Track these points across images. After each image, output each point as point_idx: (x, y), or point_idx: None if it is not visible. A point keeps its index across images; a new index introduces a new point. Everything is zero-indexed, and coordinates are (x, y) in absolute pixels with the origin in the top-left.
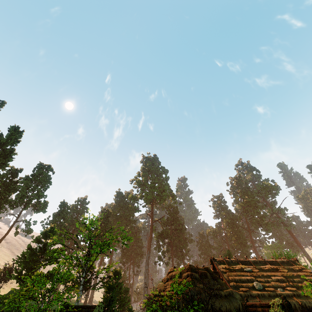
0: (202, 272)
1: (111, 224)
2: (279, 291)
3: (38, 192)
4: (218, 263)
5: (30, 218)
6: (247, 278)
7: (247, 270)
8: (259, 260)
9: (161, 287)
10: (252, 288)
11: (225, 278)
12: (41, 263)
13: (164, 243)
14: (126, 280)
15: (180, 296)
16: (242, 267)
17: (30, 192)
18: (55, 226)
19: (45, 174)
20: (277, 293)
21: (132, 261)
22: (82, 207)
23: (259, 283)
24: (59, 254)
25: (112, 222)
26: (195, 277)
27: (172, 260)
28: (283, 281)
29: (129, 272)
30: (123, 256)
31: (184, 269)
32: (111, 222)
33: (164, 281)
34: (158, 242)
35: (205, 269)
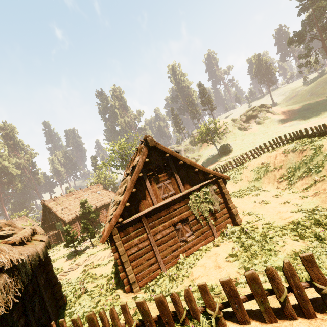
0: None
1: None
2: None
3: None
4: None
5: None
6: None
7: None
8: None
9: None
10: None
11: None
12: None
13: None
14: None
15: None
16: None
17: None
18: None
19: None
20: None
21: None
22: None
23: None
24: None
25: None
26: None
27: None
28: None
29: None
30: None
31: None
32: None
33: None
34: None
35: None
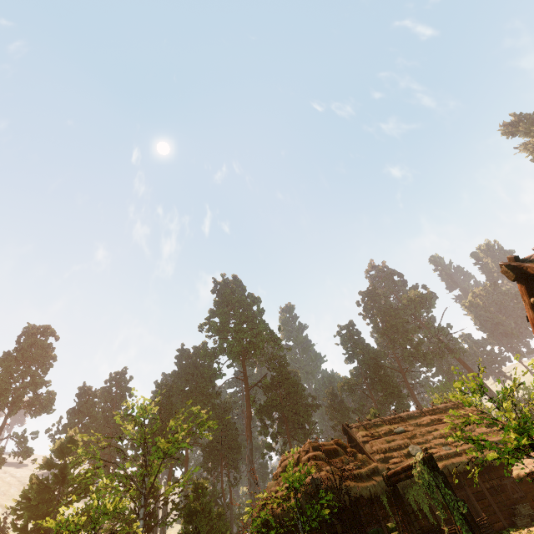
0: (329, 448)
1: (177, 408)
2: (444, 450)
3: (34, 378)
4: (355, 431)
5: (25, 429)
6: (399, 443)
7: (398, 431)
8: (414, 412)
9: (272, 488)
10: (407, 456)
11: (368, 451)
12: (60, 502)
13: (272, 420)
14: (220, 499)
15: (300, 492)
16: (391, 429)
17: (17, 381)
18: (77, 432)
19: (41, 344)
20: (442, 454)
21: (225, 463)
22: (120, 389)
23: (416, 447)
24: (92, 478)
25: (179, 403)
26: (320, 458)
27: (290, 445)
28: (450, 434)
29: (221, 483)
30: (206, 458)
31: (302, 450)
32: (176, 404)
33: (276, 477)
34: (262, 421)
35: (335, 443)
